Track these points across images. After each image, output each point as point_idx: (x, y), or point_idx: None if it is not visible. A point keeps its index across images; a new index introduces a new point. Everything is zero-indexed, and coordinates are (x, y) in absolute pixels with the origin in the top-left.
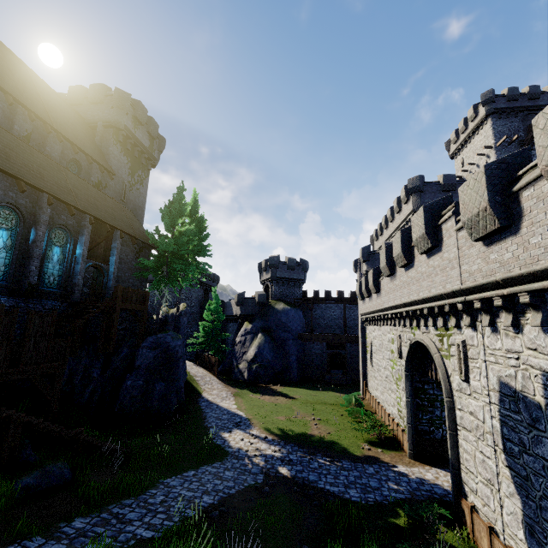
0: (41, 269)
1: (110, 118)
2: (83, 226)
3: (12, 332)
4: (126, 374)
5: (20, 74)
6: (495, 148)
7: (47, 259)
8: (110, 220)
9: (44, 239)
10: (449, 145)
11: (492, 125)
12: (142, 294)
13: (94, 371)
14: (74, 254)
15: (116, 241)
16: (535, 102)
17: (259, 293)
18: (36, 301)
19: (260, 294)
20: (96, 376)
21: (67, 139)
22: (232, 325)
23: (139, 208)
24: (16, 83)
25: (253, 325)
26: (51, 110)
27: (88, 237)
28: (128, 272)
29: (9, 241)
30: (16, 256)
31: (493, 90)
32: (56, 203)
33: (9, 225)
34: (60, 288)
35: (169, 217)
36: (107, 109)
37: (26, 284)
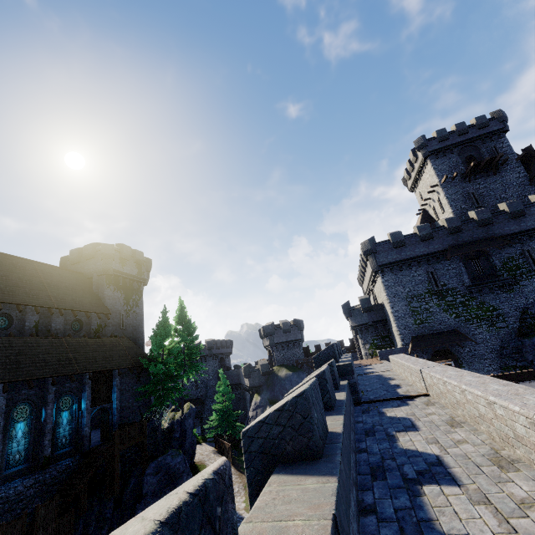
0: (54, 438)
1: (101, 269)
2: (84, 383)
3: (24, 532)
4: (136, 503)
5: (28, 275)
6: (440, 186)
7: (58, 425)
8: (107, 365)
9: (54, 411)
10: (405, 181)
11: (432, 166)
12: (140, 425)
13: (107, 511)
14: (80, 410)
15: (115, 379)
16: (465, 136)
17: (262, 363)
18: (52, 468)
19: (263, 364)
20: (109, 516)
21: (67, 309)
22: (247, 394)
23: (138, 326)
24: (25, 287)
25: (261, 398)
26: (54, 290)
27: (90, 391)
28: (132, 398)
29: (26, 428)
30: (33, 438)
31: (423, 136)
32: (60, 377)
33: (25, 416)
34: (72, 444)
35: (156, 342)
36: (98, 261)
37: (42, 458)
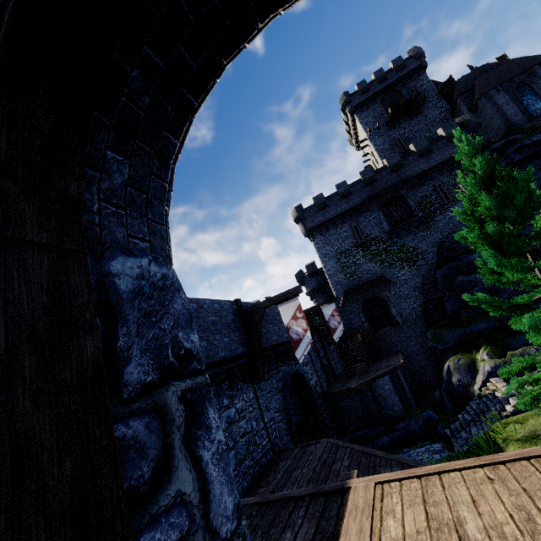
0: None
1: None
2: None
3: None
4: None
5: None
6: (369, 139)
7: None
8: None
9: None
10: (351, 140)
11: (359, 120)
12: None
13: None
14: None
15: None
16: (385, 82)
17: None
18: None
19: None
20: None
21: None
22: None
23: None
24: None
25: None
26: None
27: None
28: None
29: None
30: None
31: (346, 92)
32: None
33: None
34: None
35: None
36: None
37: None
